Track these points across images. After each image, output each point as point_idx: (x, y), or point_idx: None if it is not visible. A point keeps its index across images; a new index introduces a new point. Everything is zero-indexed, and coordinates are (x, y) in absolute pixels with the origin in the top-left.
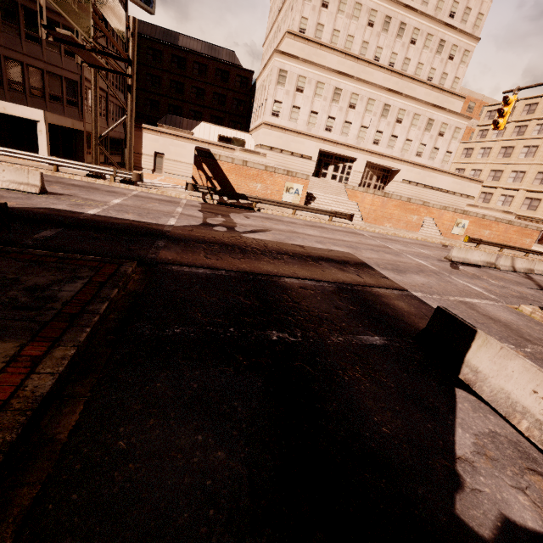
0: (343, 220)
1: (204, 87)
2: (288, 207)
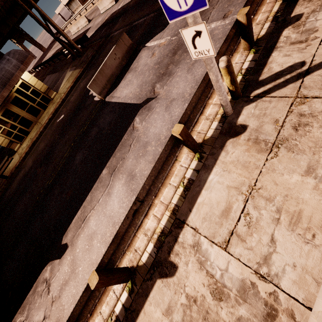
0: None
1: None
2: None
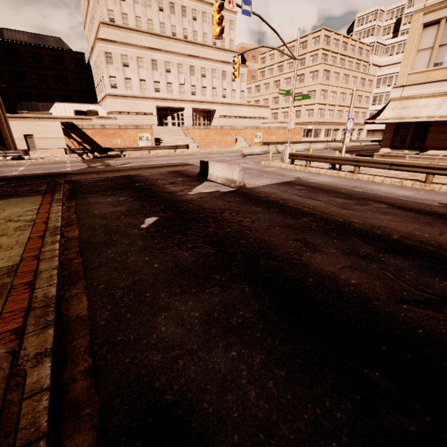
0: (185, 150)
1: (44, 73)
2: (143, 149)
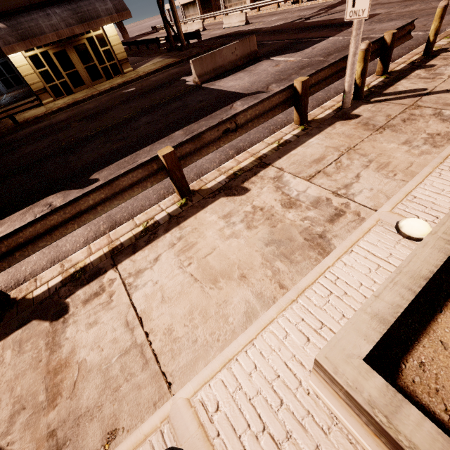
0: None
1: None
2: None
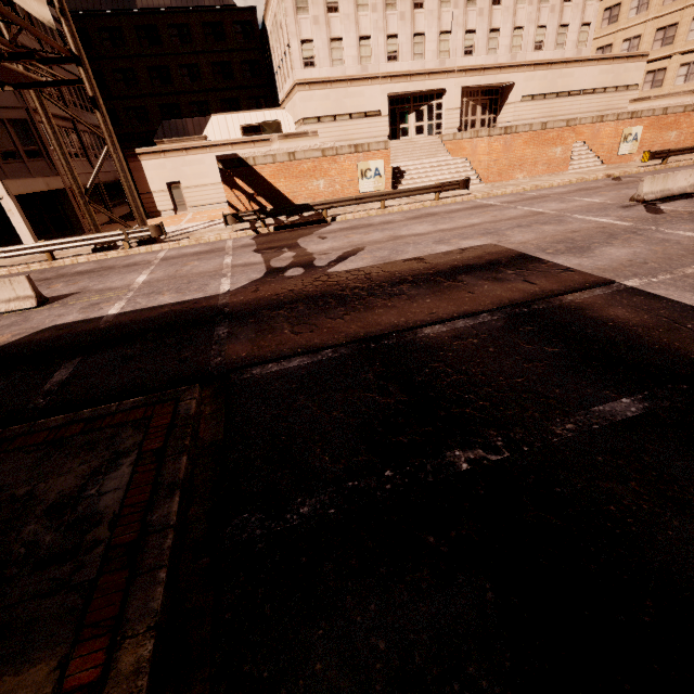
0: (453, 191)
1: (195, 61)
2: (372, 201)
